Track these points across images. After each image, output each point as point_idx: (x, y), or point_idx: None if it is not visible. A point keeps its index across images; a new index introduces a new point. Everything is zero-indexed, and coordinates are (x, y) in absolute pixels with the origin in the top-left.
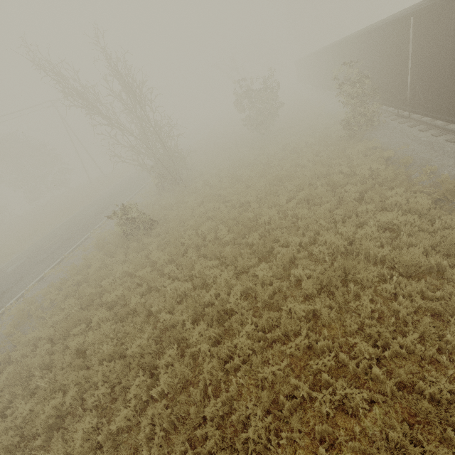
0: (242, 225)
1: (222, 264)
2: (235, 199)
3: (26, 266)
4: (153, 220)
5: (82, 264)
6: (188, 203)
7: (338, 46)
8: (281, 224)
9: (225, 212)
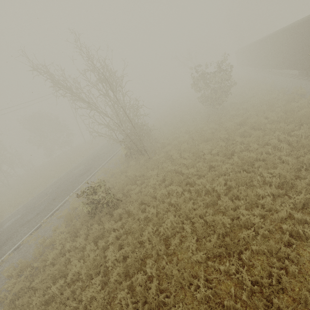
0: (212, 225)
1: (193, 306)
2: (199, 183)
3: (16, 226)
4: (116, 199)
5: (49, 241)
6: (150, 181)
7: (294, 28)
8: (277, 248)
9: (190, 204)
